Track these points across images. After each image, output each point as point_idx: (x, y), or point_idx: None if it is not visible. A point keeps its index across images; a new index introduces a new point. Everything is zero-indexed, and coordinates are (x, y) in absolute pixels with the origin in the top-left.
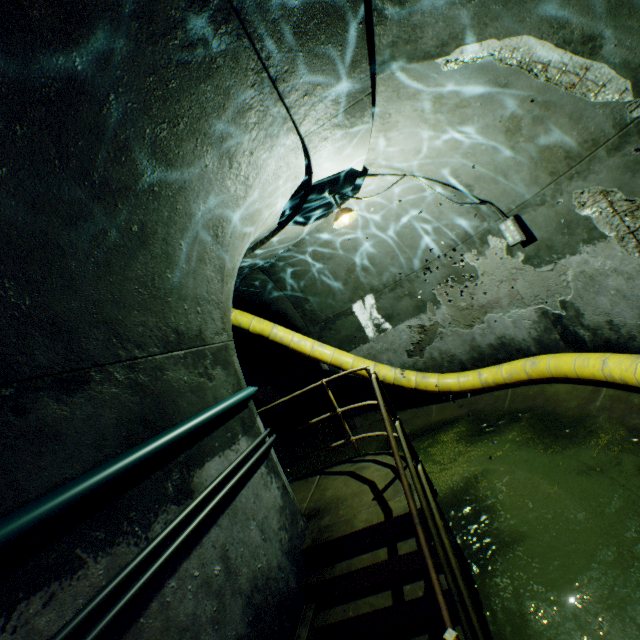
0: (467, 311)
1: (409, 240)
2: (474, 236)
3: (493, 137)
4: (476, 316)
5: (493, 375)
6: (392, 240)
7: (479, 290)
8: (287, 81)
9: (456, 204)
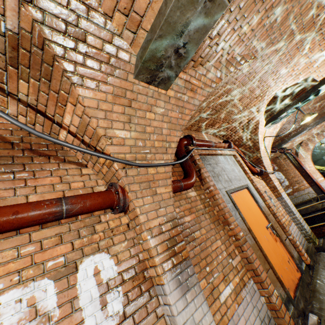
0: None
1: None
2: None
3: None
4: None
5: None
6: None
7: None
8: None
9: None
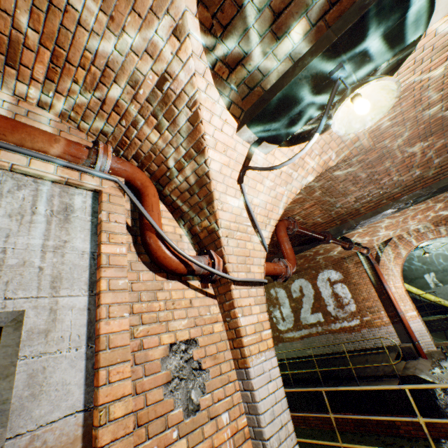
0: None
1: None
2: None
3: None
4: None
5: None
6: (442, 256)
7: None
8: None
9: None
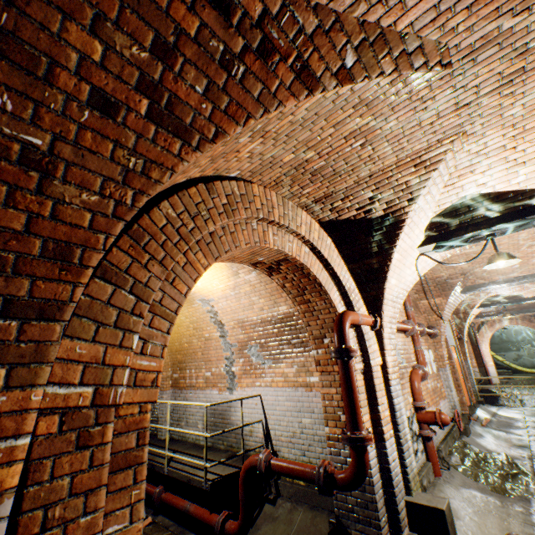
0: (533, 354)
1: (520, 333)
2: None
3: None
4: None
5: None
6: (515, 332)
7: None
8: None
9: (531, 333)
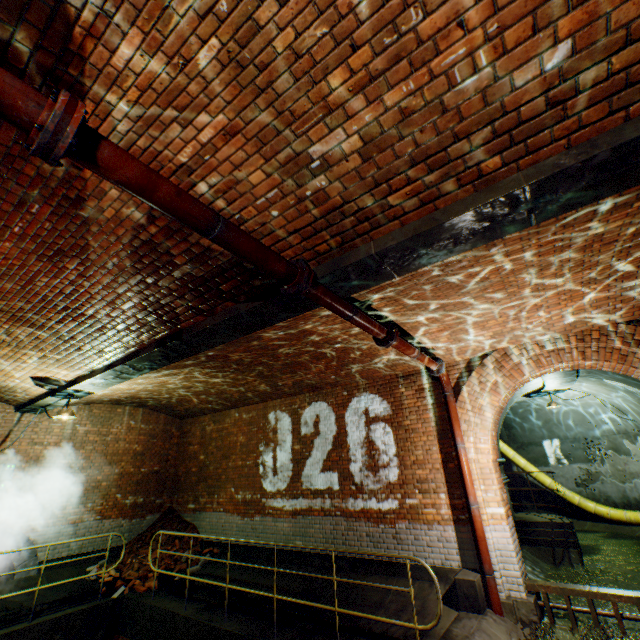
0: (622, 472)
1: (589, 419)
2: (630, 433)
3: (633, 401)
4: (628, 477)
5: (633, 515)
6: (578, 415)
7: (631, 463)
8: (547, 380)
9: (617, 416)
